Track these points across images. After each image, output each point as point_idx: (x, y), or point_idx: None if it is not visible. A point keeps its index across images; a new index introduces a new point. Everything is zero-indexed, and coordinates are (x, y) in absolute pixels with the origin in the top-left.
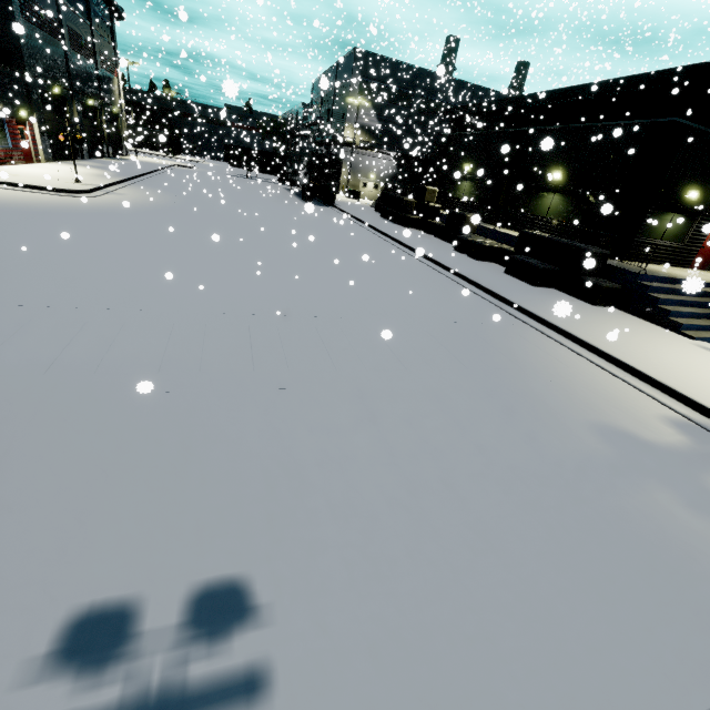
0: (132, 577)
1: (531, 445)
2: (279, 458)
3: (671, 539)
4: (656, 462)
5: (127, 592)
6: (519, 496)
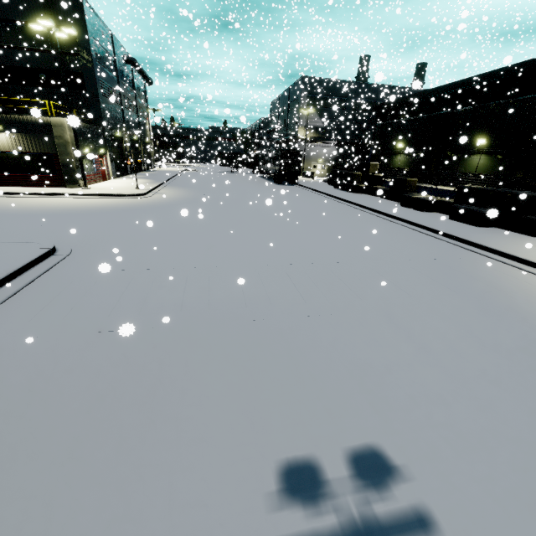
0: (303, 443)
1: None
2: (355, 363)
3: None
4: None
5: (305, 453)
6: None
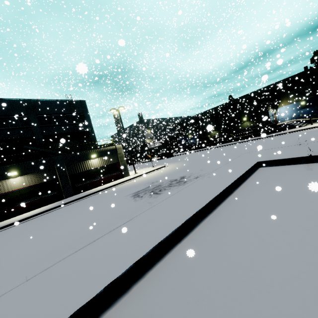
0: None
1: None
2: None
3: None
4: None
5: None
6: None
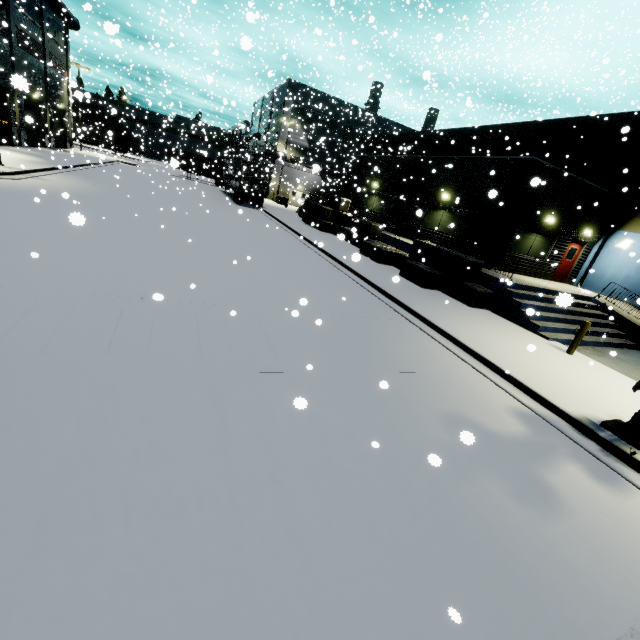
0: None
1: (378, 435)
2: (89, 449)
3: (492, 533)
4: (494, 451)
5: None
6: (350, 489)
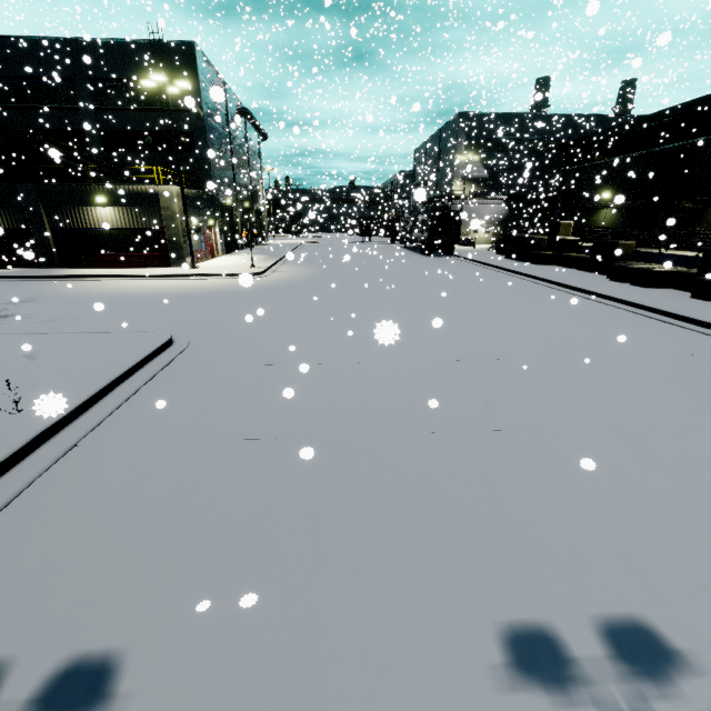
0: (528, 602)
1: None
2: (584, 497)
3: None
4: None
5: (533, 617)
6: None
